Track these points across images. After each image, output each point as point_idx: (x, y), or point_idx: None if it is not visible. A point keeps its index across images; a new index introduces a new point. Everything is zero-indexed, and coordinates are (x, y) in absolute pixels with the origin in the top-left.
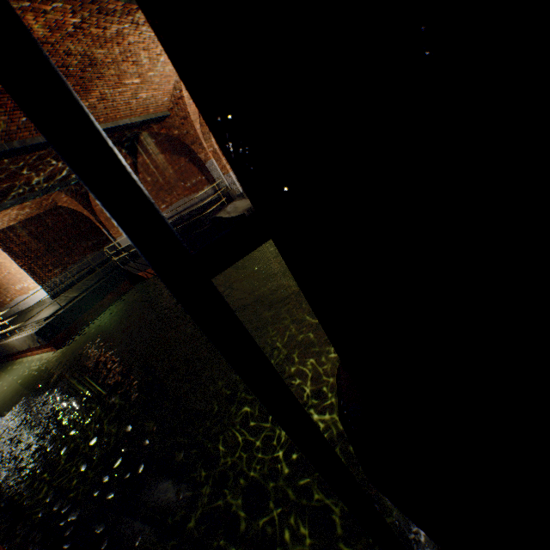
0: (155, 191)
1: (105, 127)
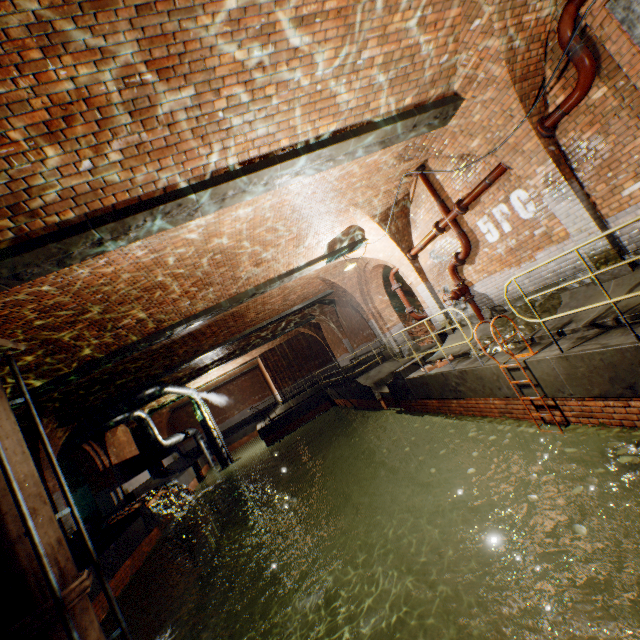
0: (349, 332)
1: (271, 321)
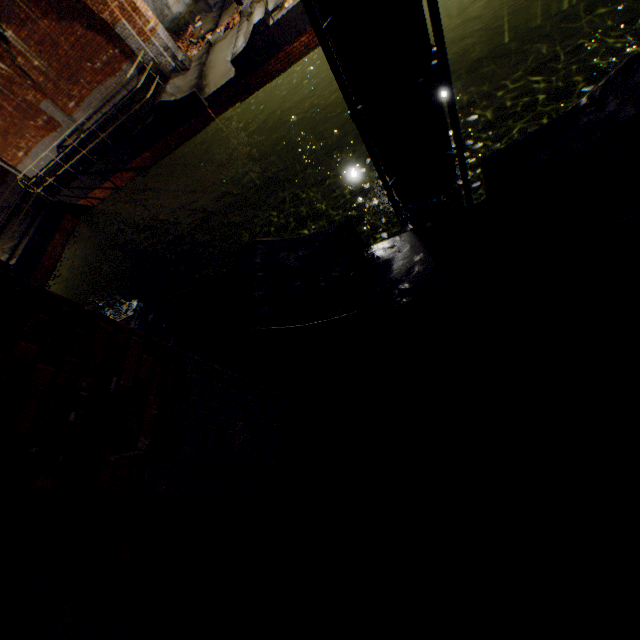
0: (52, 82)
1: None
